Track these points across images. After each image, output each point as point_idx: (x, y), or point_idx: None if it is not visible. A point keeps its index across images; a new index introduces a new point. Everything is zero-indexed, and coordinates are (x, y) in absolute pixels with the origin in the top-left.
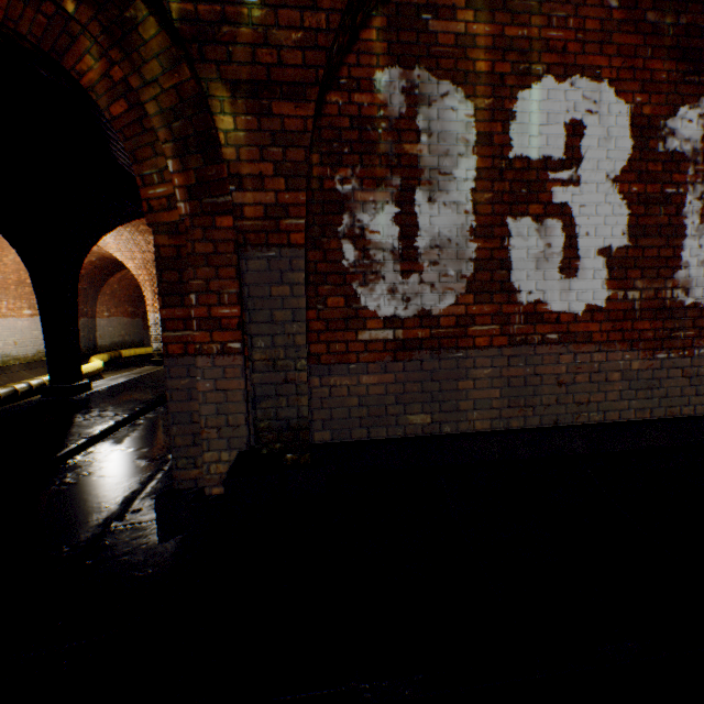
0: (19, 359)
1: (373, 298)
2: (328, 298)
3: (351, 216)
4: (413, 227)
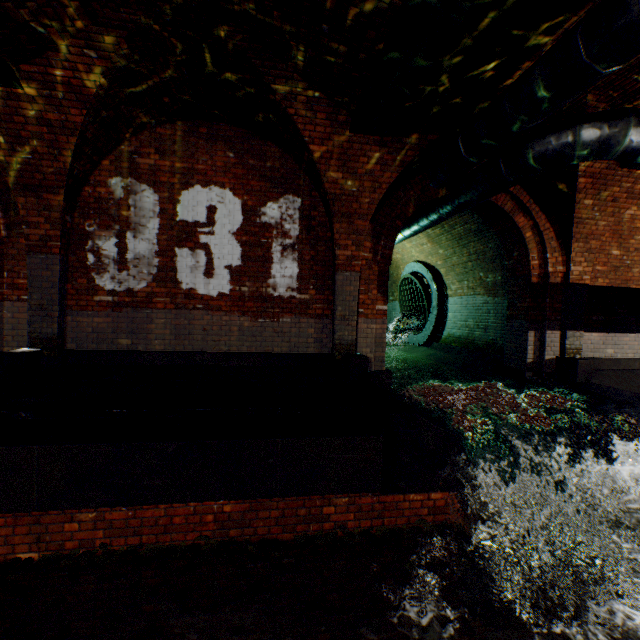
0: None
1: (103, 281)
2: (79, 279)
3: (93, 242)
4: (126, 249)
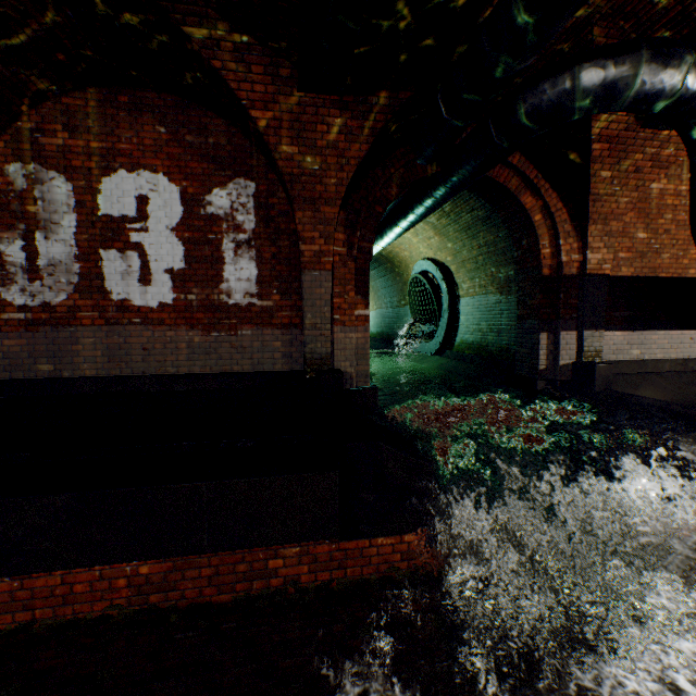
0: None
1: (11, 294)
2: None
3: None
4: (36, 253)
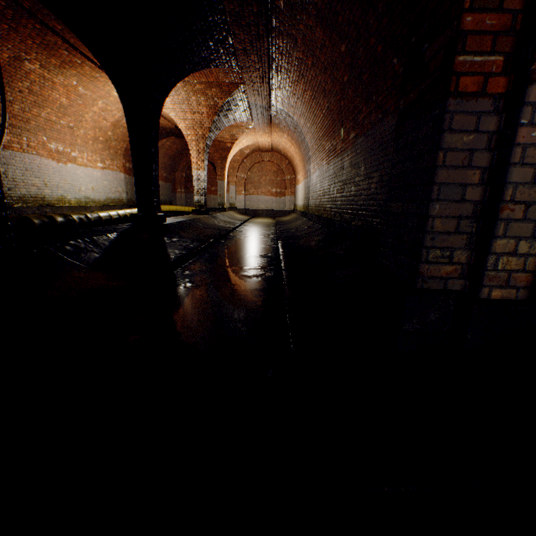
0: (95, 202)
1: None
2: None
3: None
4: None
